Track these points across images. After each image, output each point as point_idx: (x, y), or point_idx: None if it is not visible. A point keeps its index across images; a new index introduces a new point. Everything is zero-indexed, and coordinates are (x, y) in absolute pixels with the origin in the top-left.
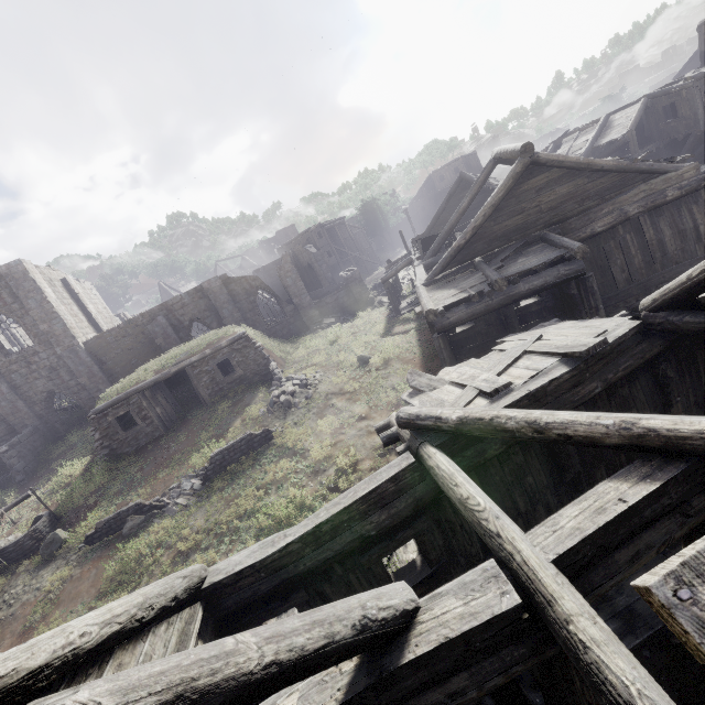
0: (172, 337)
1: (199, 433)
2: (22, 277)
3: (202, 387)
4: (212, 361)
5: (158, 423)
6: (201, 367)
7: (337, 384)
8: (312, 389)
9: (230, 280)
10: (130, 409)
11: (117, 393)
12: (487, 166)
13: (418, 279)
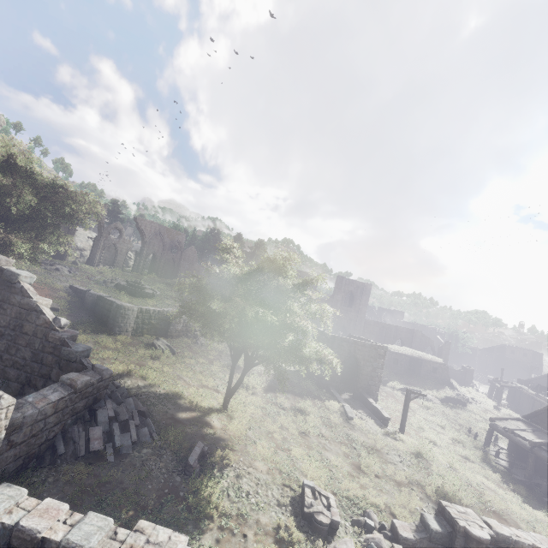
0: (391, 338)
1: (422, 384)
2: (368, 289)
3: (423, 369)
4: (432, 364)
5: (403, 369)
6: (427, 363)
7: (487, 408)
8: (476, 402)
9: (423, 335)
10: (399, 358)
11: (396, 350)
12: None
13: (547, 399)
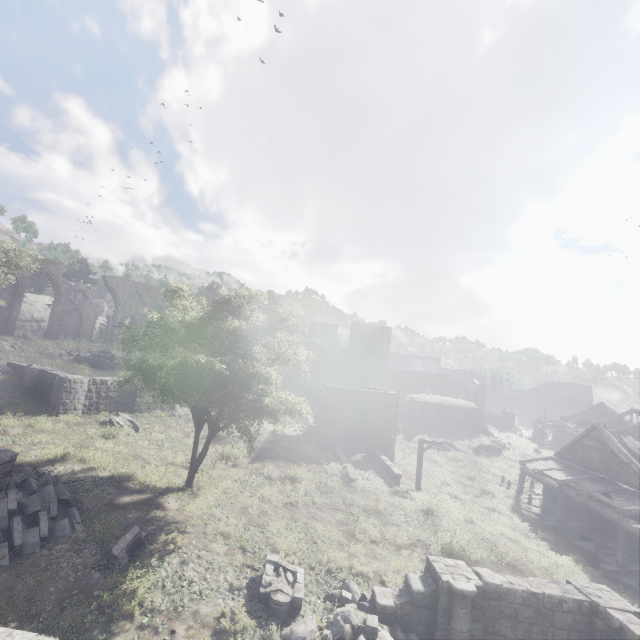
0: (419, 387)
1: (453, 434)
2: (388, 333)
3: (454, 418)
4: (463, 411)
5: (432, 420)
6: (458, 410)
7: (526, 452)
8: (513, 447)
9: (455, 379)
10: (427, 408)
11: (423, 399)
12: (629, 411)
13: None
